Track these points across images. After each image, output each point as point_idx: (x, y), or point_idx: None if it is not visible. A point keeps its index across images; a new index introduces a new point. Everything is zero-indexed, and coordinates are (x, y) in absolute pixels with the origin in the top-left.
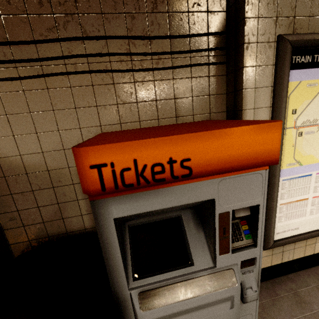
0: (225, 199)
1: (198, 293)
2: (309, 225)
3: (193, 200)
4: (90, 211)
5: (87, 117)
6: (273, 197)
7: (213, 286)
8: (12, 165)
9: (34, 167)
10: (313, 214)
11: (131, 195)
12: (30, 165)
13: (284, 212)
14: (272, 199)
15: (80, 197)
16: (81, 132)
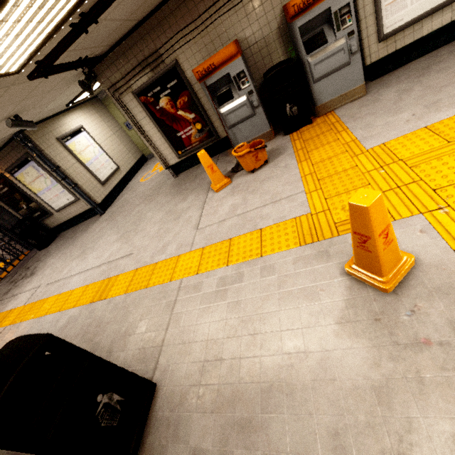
0: (334, 5)
1: (330, 50)
2: (411, 14)
3: (322, 10)
4: (283, 54)
5: (275, 1)
6: (377, 2)
7: (335, 46)
8: (251, 40)
9: (258, 38)
10: (413, 4)
11: (302, 16)
12: (257, 38)
13: (389, 11)
14: (377, 4)
15: (277, 47)
16: (273, 11)
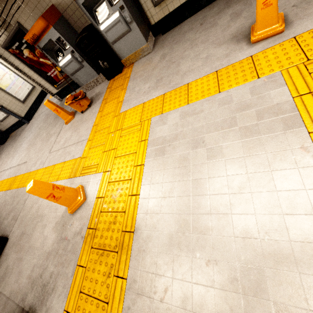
0: None
1: (111, 21)
2: None
3: None
4: None
5: None
6: None
7: (114, 18)
8: (64, 5)
9: (68, 3)
10: None
11: None
12: (67, 3)
13: None
14: None
15: None
16: None
